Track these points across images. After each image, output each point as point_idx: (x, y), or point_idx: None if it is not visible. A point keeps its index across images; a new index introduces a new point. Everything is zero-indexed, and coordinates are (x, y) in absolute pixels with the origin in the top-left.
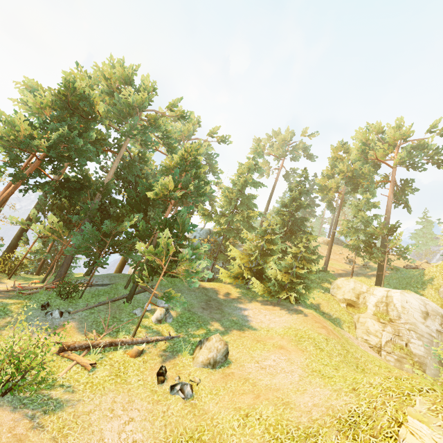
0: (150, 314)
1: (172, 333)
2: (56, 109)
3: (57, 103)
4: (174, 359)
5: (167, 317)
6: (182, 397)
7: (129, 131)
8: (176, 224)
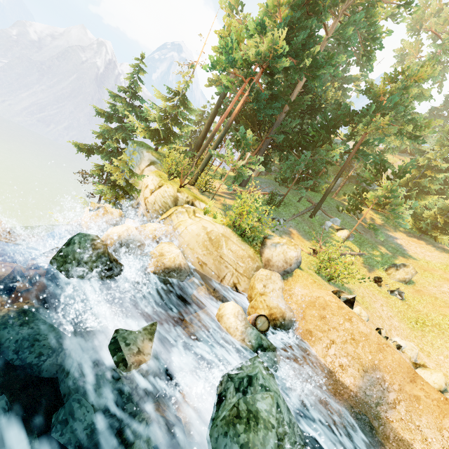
0: (333, 231)
1: (358, 250)
2: (294, 7)
3: (299, 0)
4: (374, 271)
5: (350, 237)
6: (399, 298)
7: (339, 30)
8: (363, 155)
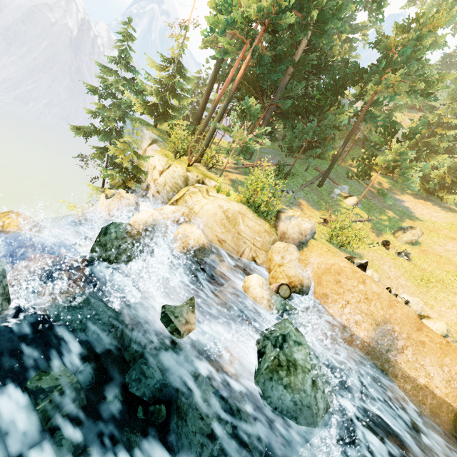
0: (341, 198)
1: (366, 216)
2: None
3: None
4: (382, 235)
5: (359, 203)
6: (406, 259)
7: None
8: (372, 117)
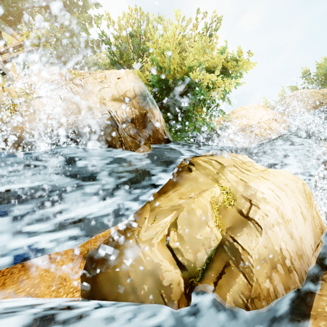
0: None
1: None
2: None
3: None
4: None
5: None
6: None
7: None
8: None
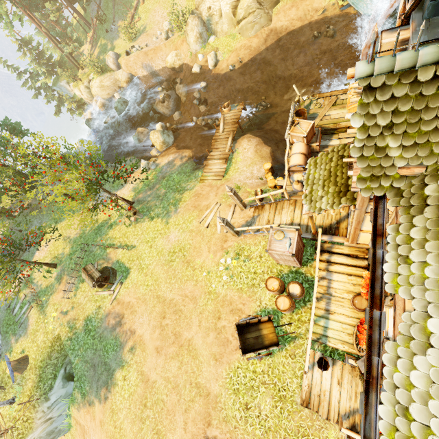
0: None
1: None
2: None
3: None
4: None
5: None
6: None
7: None
8: None
